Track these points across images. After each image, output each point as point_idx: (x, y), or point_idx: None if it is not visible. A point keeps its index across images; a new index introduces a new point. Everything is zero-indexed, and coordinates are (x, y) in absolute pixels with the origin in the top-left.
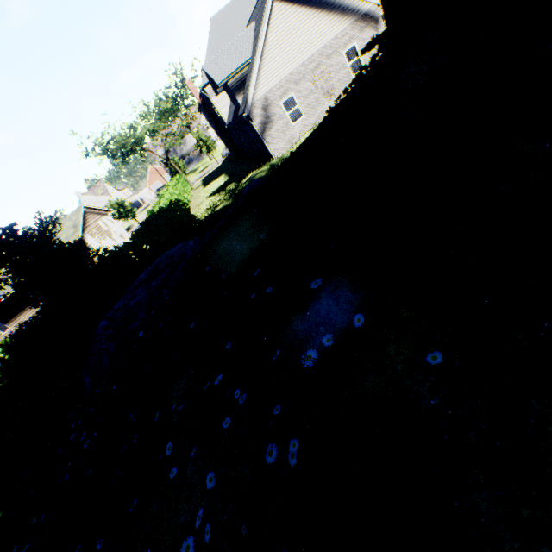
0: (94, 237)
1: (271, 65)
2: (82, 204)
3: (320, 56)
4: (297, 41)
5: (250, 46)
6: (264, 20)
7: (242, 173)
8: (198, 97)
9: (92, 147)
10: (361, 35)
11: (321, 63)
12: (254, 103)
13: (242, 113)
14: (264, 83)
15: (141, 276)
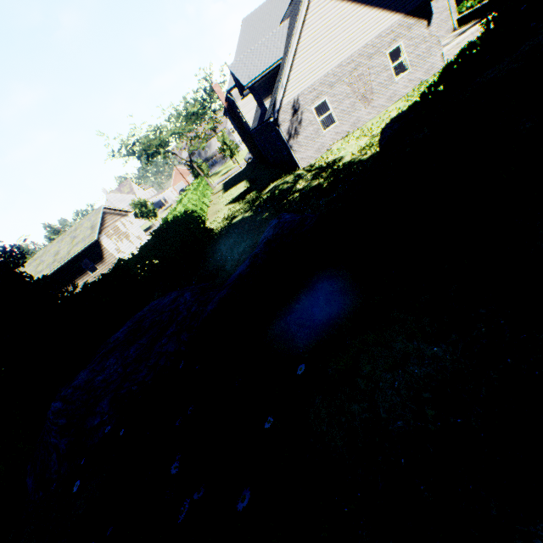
0: (110, 239)
1: (304, 66)
2: (102, 205)
3: (360, 56)
4: (336, 39)
5: (282, 44)
6: (300, 15)
7: (264, 182)
8: (224, 101)
9: (118, 148)
10: (409, 33)
11: (360, 64)
12: (282, 107)
13: (269, 117)
14: (295, 85)
15: (119, 333)
